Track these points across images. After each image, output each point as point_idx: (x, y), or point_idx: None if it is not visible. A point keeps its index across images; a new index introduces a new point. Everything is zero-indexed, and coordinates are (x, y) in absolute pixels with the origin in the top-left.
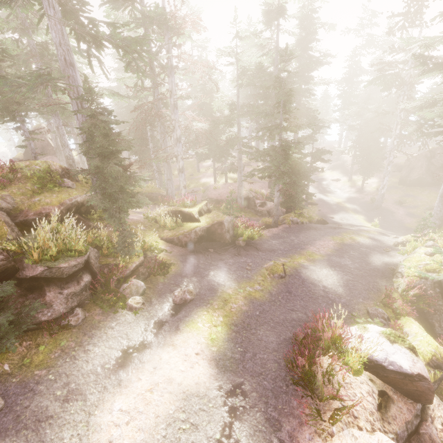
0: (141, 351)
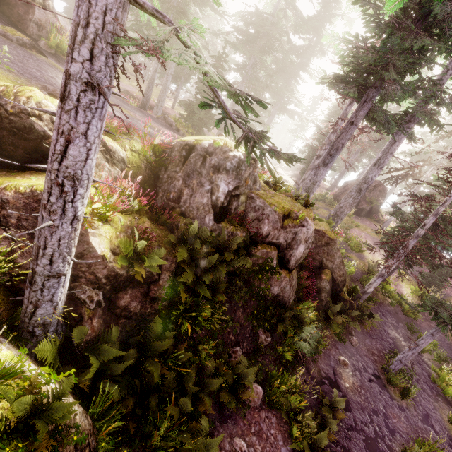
0: None
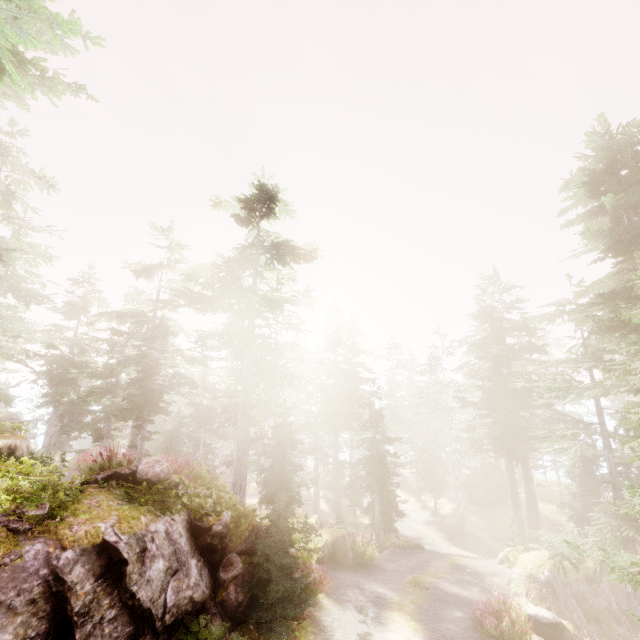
0: (371, 636)
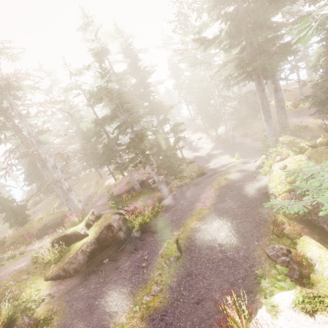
0: None
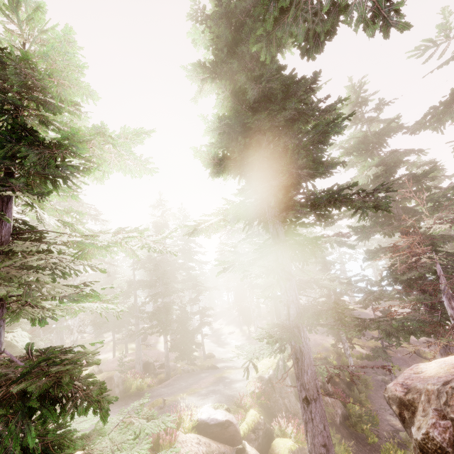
0: None
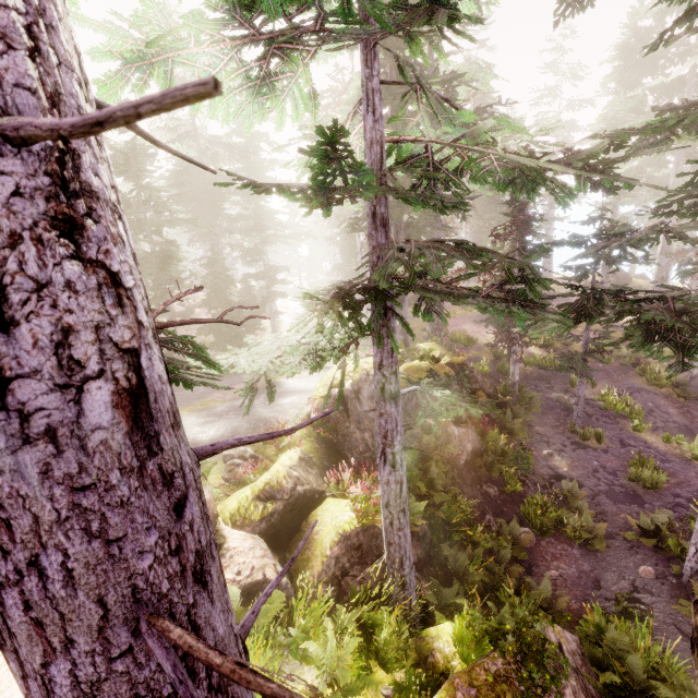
0: None
